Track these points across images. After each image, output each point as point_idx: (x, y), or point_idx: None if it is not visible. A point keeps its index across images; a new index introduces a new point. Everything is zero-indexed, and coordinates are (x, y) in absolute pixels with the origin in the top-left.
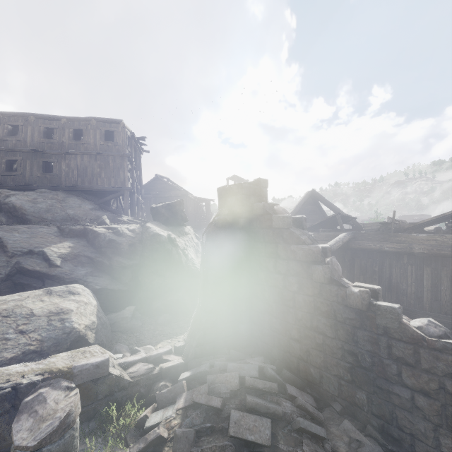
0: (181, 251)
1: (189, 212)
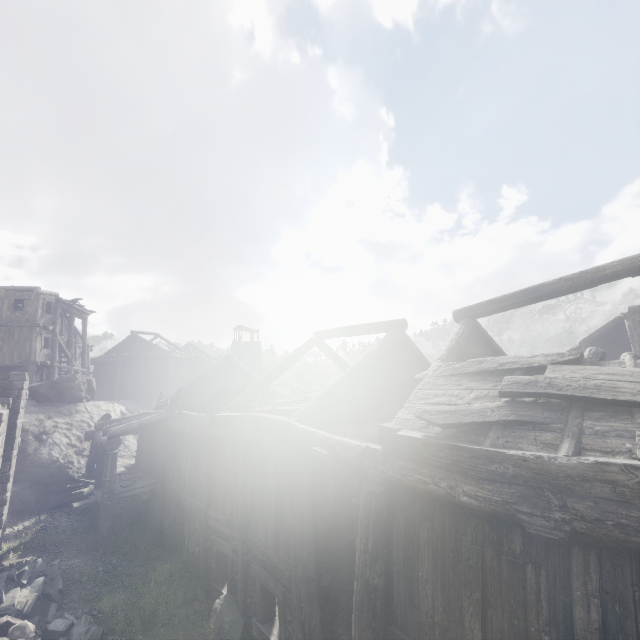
0: (30, 438)
1: (170, 376)
